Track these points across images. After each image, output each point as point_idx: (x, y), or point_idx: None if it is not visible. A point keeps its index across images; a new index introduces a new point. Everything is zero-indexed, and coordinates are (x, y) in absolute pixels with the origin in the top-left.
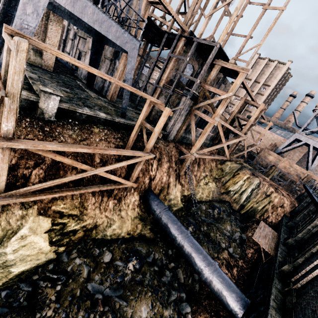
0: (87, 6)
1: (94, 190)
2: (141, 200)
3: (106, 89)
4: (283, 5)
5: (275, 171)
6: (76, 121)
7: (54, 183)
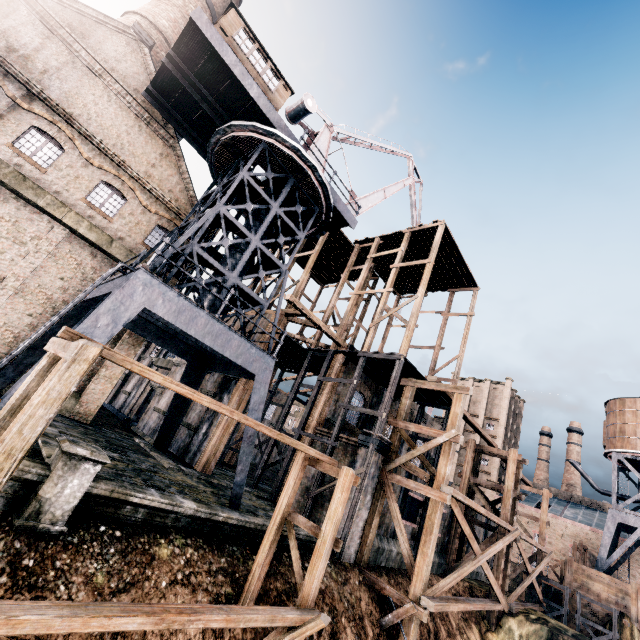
0: (198, 316)
1: None
2: None
3: (194, 450)
4: (469, 311)
5: (636, 633)
6: (117, 530)
7: None
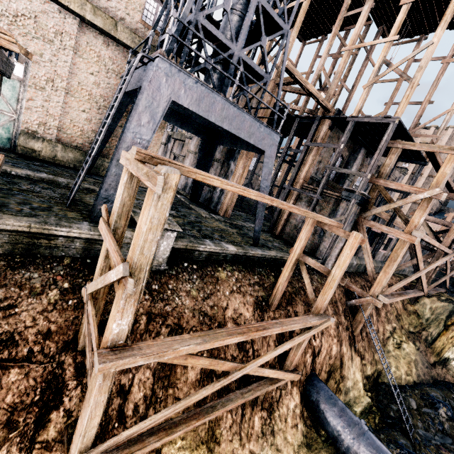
0: (215, 101)
1: (236, 403)
2: (302, 402)
3: (215, 201)
4: None
5: None
6: (193, 265)
7: (177, 408)
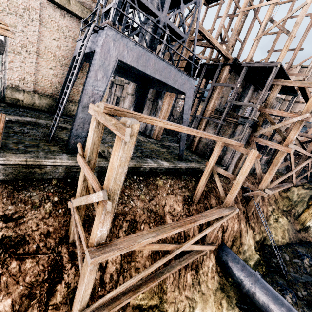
0: (149, 58)
1: (176, 269)
2: (216, 262)
3: (149, 129)
4: None
5: None
6: (140, 177)
7: (140, 277)
